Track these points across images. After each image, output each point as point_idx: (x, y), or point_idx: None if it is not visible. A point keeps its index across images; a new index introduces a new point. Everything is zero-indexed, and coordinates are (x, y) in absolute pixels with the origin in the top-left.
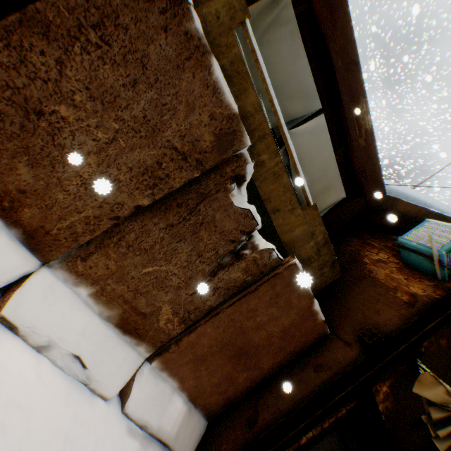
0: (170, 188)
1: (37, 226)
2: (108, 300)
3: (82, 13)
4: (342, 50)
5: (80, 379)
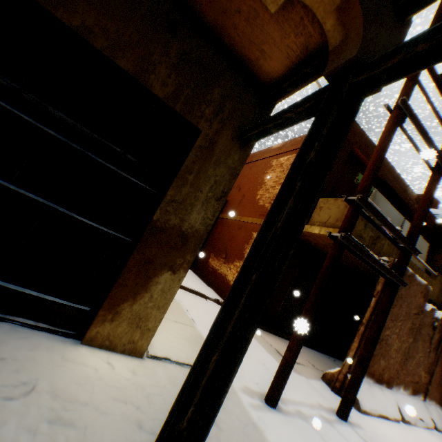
0: (415, 328)
1: (387, 377)
2: (406, 386)
3: None
4: (390, 177)
5: (425, 426)
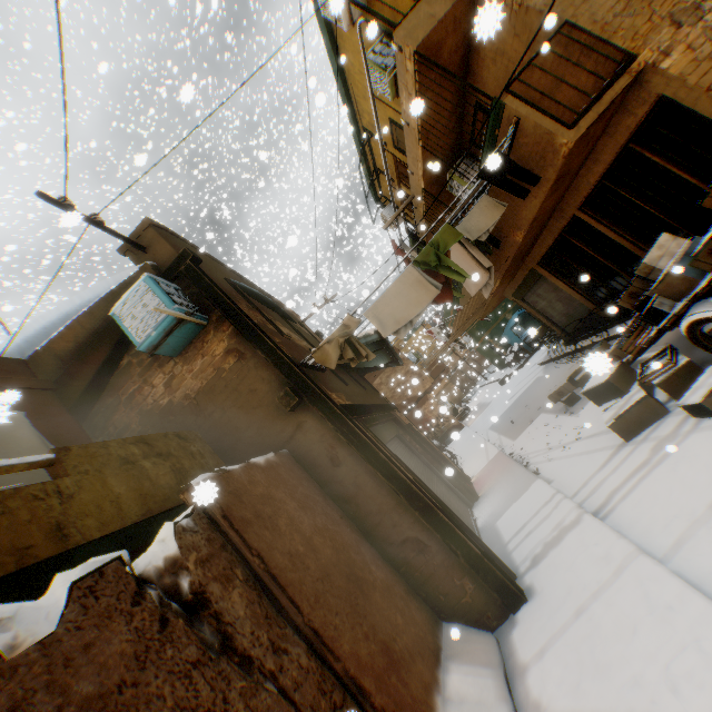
0: None
1: None
2: None
3: None
4: None
5: None
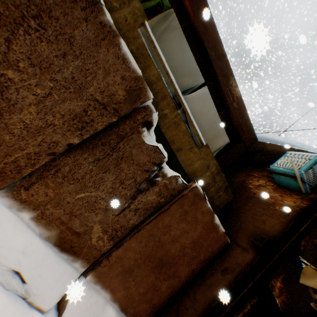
0: (94, 130)
1: None
2: (48, 222)
3: (25, 9)
4: (214, 47)
5: (19, 293)
